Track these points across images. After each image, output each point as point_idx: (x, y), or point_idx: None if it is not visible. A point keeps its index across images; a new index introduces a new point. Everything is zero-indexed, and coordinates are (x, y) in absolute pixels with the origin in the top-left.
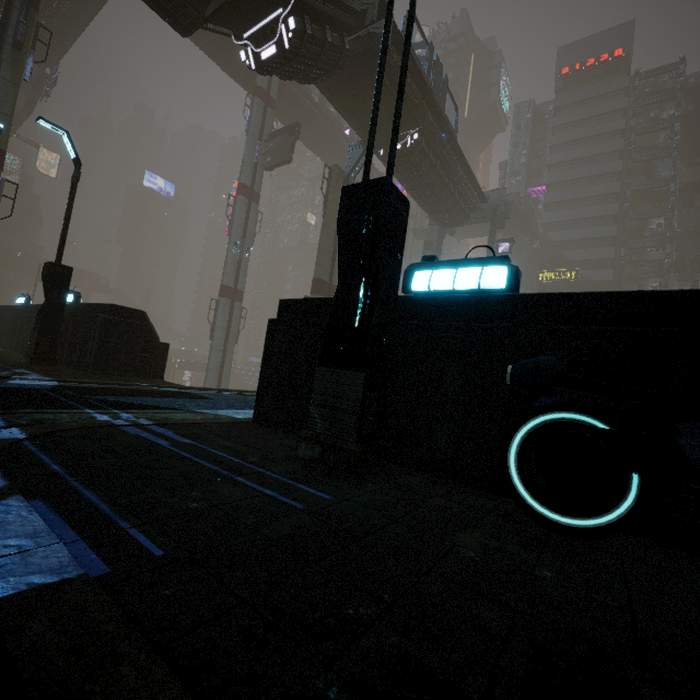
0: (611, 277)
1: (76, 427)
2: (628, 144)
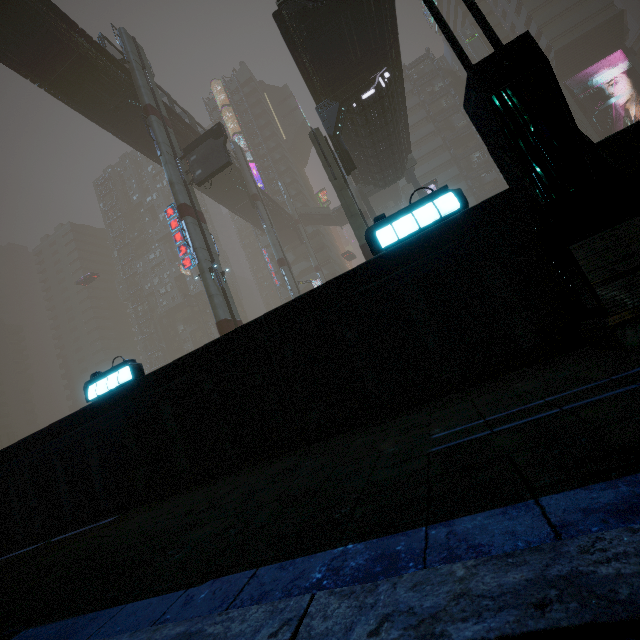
0: (475, 202)
1: None
2: (427, 112)
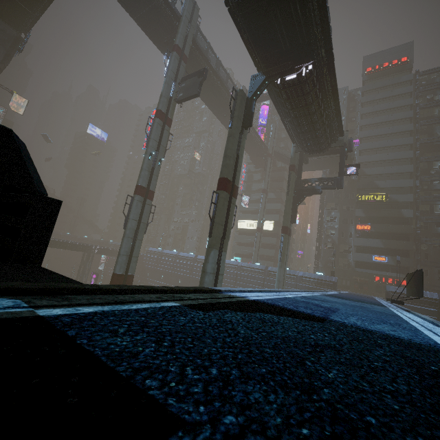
0: (412, 199)
1: None
2: (415, 114)
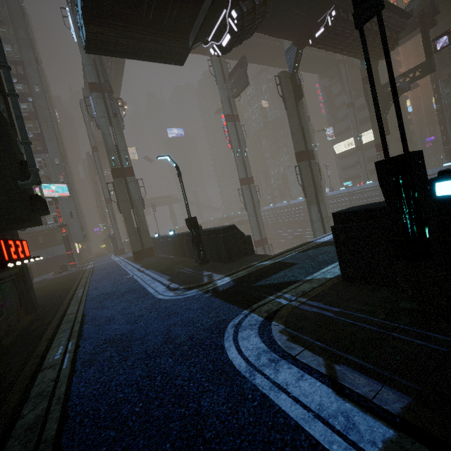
0: None
1: (287, 313)
2: None
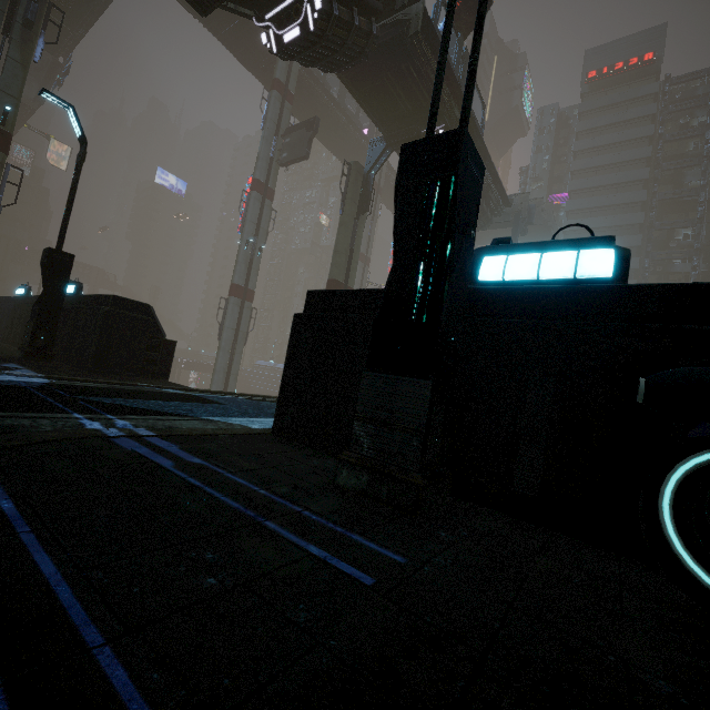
0: None
1: (54, 438)
2: (656, 152)
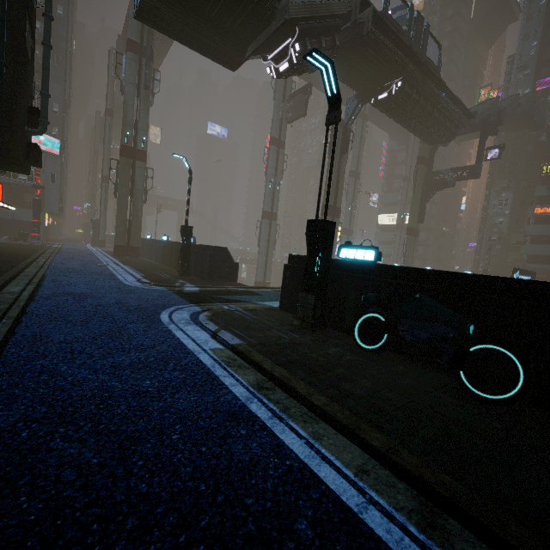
0: None
1: (221, 311)
2: None
